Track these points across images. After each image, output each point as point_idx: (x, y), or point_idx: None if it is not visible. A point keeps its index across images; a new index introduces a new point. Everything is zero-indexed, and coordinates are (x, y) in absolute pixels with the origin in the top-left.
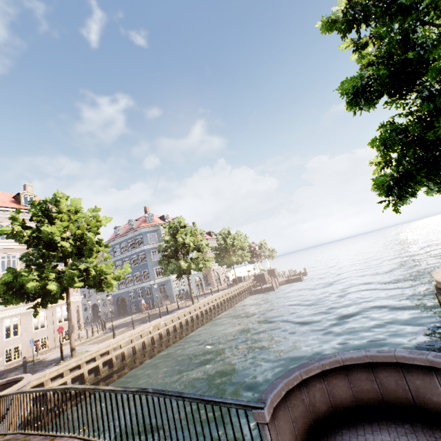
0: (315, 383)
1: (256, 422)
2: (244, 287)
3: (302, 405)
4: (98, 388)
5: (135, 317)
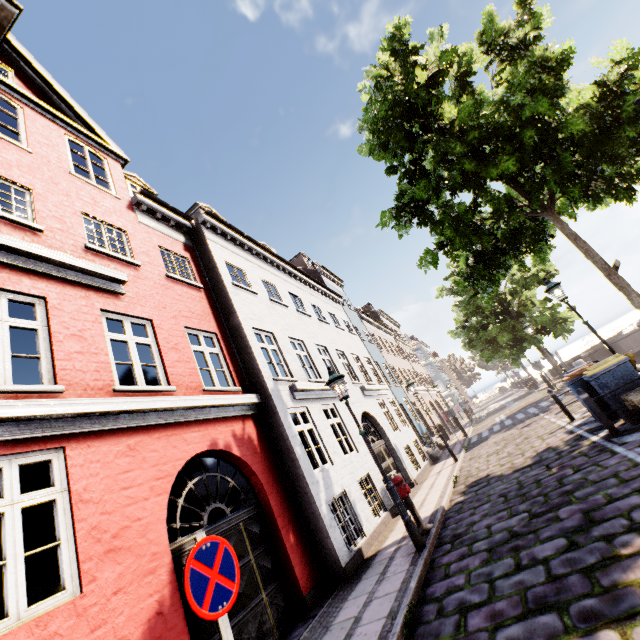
0: None
1: None
2: None
3: None
4: None
5: None
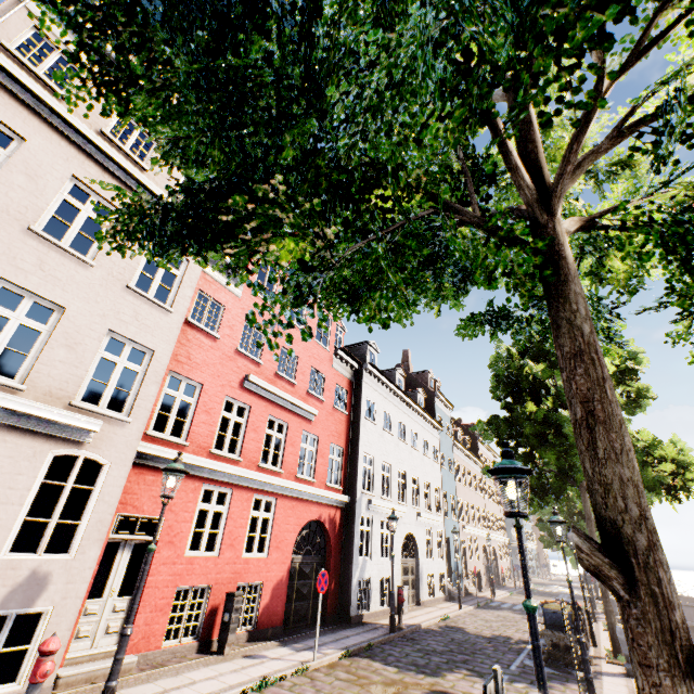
0: None
1: None
2: None
3: None
4: None
5: None
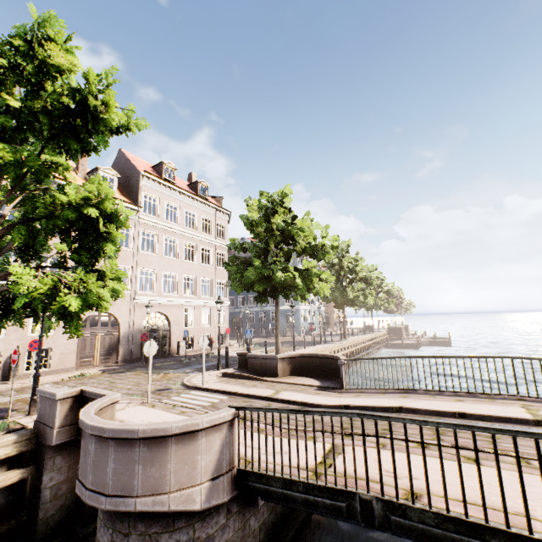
0: None
1: None
2: (382, 337)
3: None
4: None
5: (264, 340)
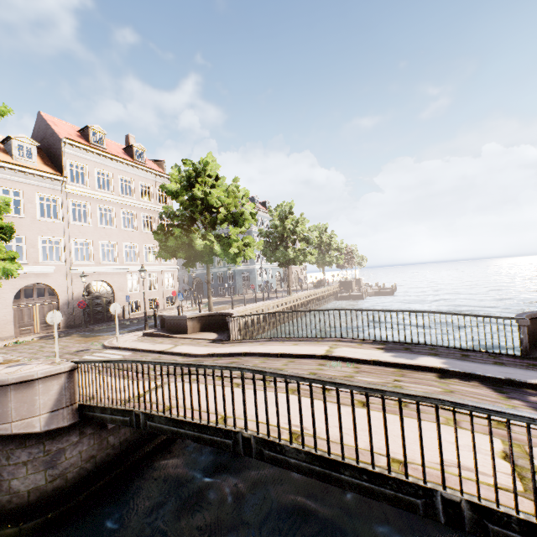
0: (536, 322)
1: (520, 325)
2: (332, 291)
3: (528, 331)
4: (373, 309)
5: (220, 299)
